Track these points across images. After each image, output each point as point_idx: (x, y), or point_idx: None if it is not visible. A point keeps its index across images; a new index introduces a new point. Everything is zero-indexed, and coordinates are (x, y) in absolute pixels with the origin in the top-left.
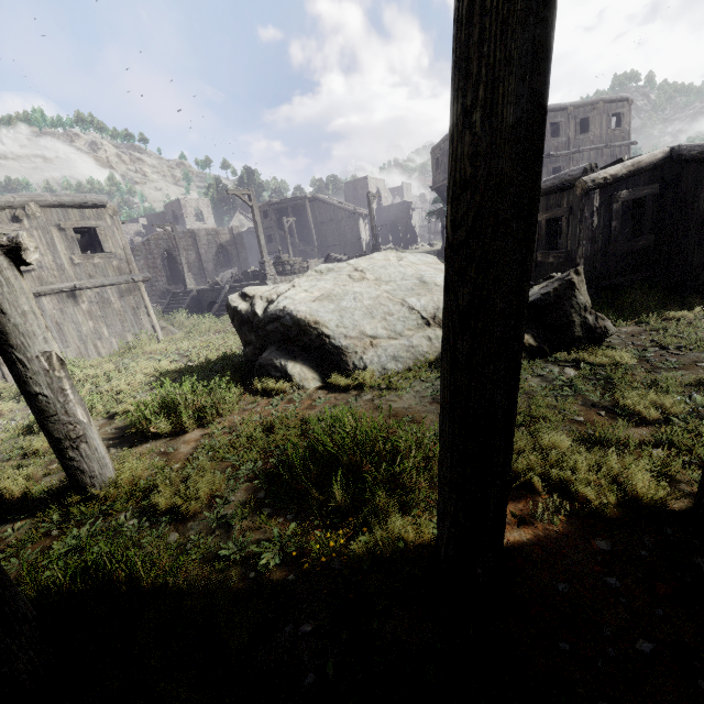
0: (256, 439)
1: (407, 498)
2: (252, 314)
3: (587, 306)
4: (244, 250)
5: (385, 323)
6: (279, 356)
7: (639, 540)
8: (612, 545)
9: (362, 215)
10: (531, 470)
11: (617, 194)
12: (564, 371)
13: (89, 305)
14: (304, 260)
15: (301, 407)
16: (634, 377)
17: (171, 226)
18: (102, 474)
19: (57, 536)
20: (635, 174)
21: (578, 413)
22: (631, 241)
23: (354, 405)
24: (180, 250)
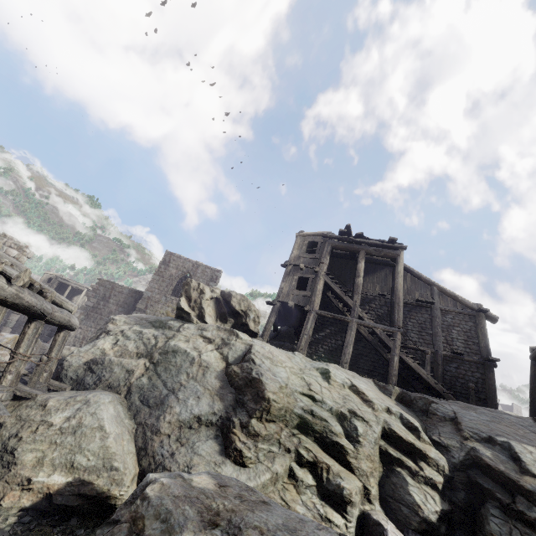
0: None
1: None
2: None
3: None
4: None
5: None
6: None
7: None
8: None
9: None
10: None
11: None
12: None
13: None
14: None
15: None
16: None
17: None
18: None
19: None
20: None
21: None
22: None
23: None
24: None
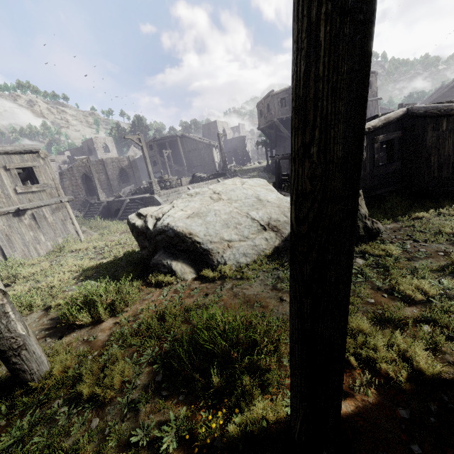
0: (153, 327)
1: (264, 377)
2: (145, 228)
3: (366, 215)
4: (138, 171)
5: (236, 231)
6: (166, 258)
7: (427, 407)
8: (409, 412)
9: (214, 146)
10: (347, 349)
11: (377, 137)
12: (356, 261)
13: (30, 220)
14: (178, 176)
15: (184, 296)
16: (401, 265)
17: (86, 159)
18: (40, 370)
19: (5, 426)
20: (386, 125)
21: (369, 295)
22: (387, 166)
23: (220, 294)
24: (94, 175)
